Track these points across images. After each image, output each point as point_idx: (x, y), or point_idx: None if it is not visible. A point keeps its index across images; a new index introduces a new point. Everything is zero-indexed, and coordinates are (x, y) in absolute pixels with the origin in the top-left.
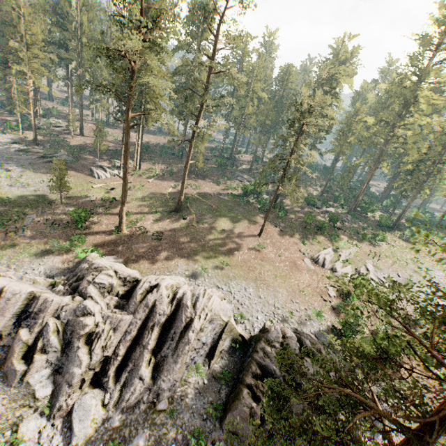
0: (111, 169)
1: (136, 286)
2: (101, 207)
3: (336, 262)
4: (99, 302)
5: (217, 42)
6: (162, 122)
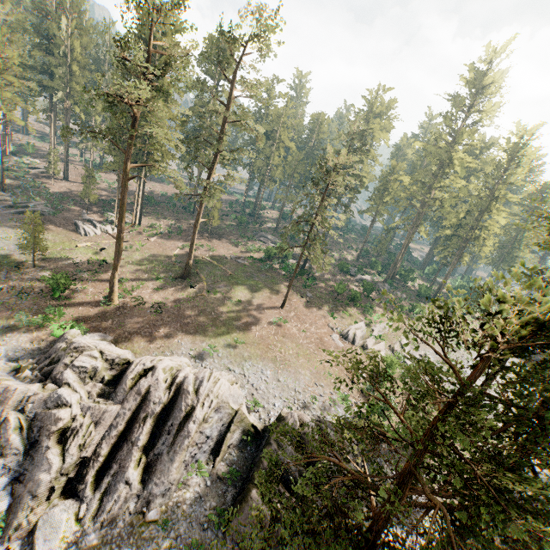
0: (103, 224)
1: (127, 370)
2: (87, 271)
3: (368, 338)
4: (78, 390)
5: (234, 90)
6: (166, 176)
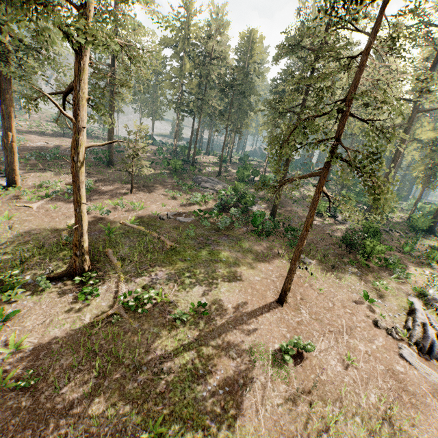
0: None
1: None
2: None
3: None
4: None
5: None
6: None
